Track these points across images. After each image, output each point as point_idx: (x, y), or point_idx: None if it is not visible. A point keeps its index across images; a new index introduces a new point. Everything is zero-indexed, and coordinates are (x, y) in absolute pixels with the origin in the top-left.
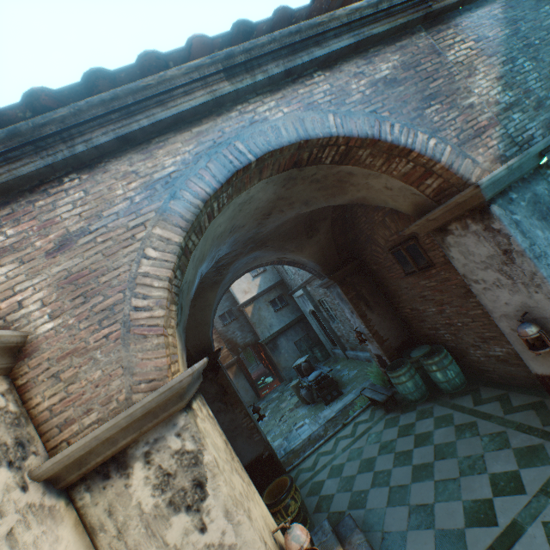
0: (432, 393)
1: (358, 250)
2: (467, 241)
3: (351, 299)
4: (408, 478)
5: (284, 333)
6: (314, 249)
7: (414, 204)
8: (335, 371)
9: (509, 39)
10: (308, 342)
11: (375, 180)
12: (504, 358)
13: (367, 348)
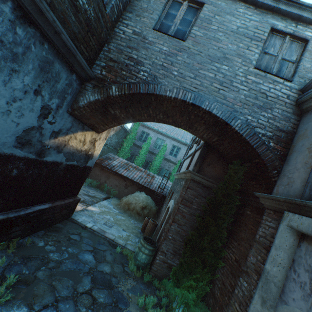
0: None
1: None
2: None
3: None
4: None
5: None
6: None
7: None
8: None
9: (117, 132)
10: None
11: None
12: None
13: None
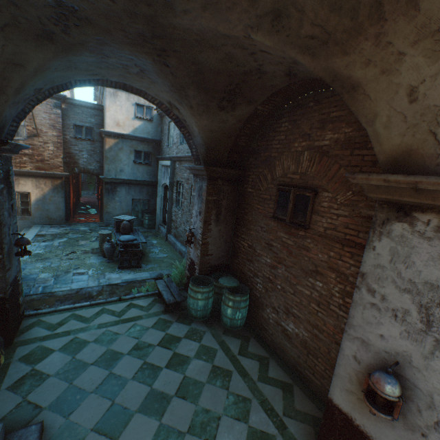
0: (212, 318)
1: (249, 164)
2: (423, 246)
3: (209, 202)
4: (138, 403)
5: (129, 185)
6: (214, 126)
7: (410, 150)
8: (149, 243)
9: None
10: (144, 206)
11: (421, 57)
12: (289, 334)
13: (188, 249)
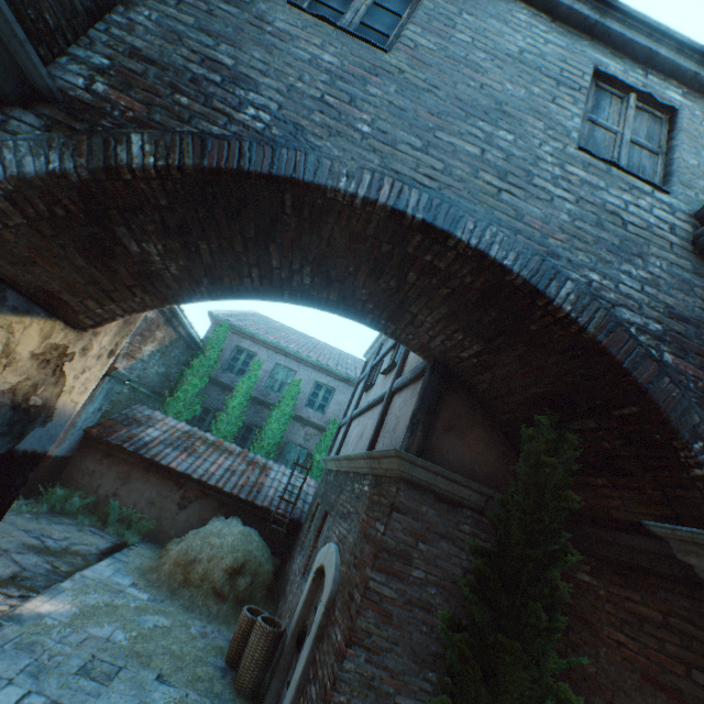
0: None
1: None
2: None
3: None
4: None
5: None
6: None
7: None
8: None
9: (166, 346)
10: None
11: None
12: None
13: None
